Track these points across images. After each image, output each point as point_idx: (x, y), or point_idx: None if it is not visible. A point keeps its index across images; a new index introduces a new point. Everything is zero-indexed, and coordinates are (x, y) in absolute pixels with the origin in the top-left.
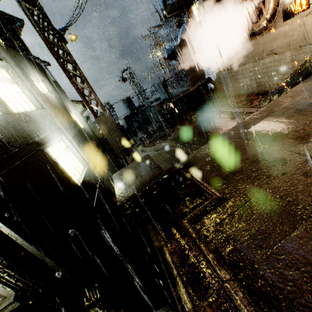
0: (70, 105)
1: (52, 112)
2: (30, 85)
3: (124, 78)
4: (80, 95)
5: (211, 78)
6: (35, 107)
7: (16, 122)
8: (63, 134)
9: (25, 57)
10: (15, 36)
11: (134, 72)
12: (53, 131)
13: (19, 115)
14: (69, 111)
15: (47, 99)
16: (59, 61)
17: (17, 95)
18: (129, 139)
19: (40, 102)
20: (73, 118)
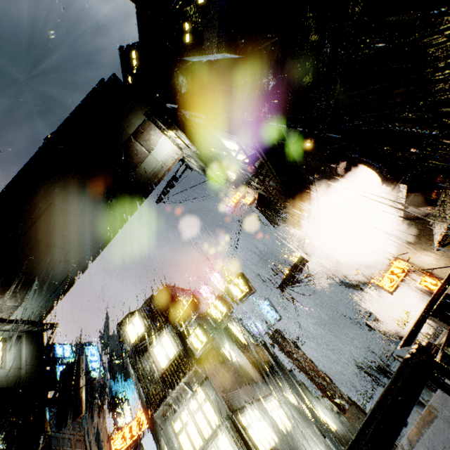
0: (317, 403)
1: (304, 423)
2: (288, 403)
3: (370, 327)
4: (322, 392)
5: None
6: (293, 421)
7: (287, 441)
8: (316, 445)
9: (280, 377)
10: (272, 356)
11: (378, 316)
12: (308, 443)
13: (287, 435)
14: (318, 413)
15: (298, 410)
16: (299, 366)
17: (284, 417)
18: (400, 437)
19: (295, 416)
20: (323, 420)
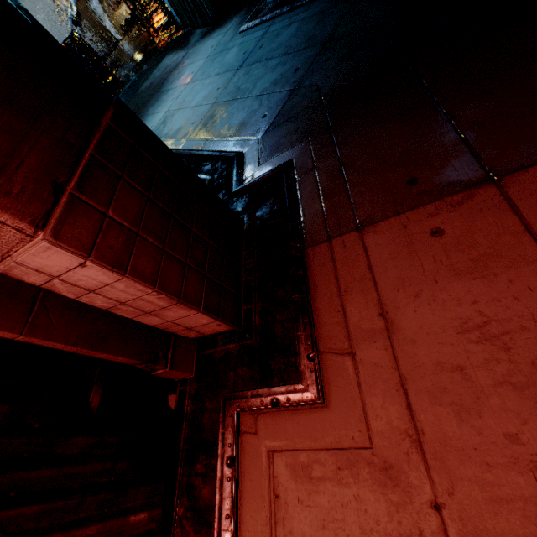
0: None
1: None
2: None
3: None
4: None
5: (119, 37)
6: None
7: None
8: None
9: None
10: None
11: None
12: None
13: None
14: None
15: None
16: None
17: None
18: None
19: None
20: None
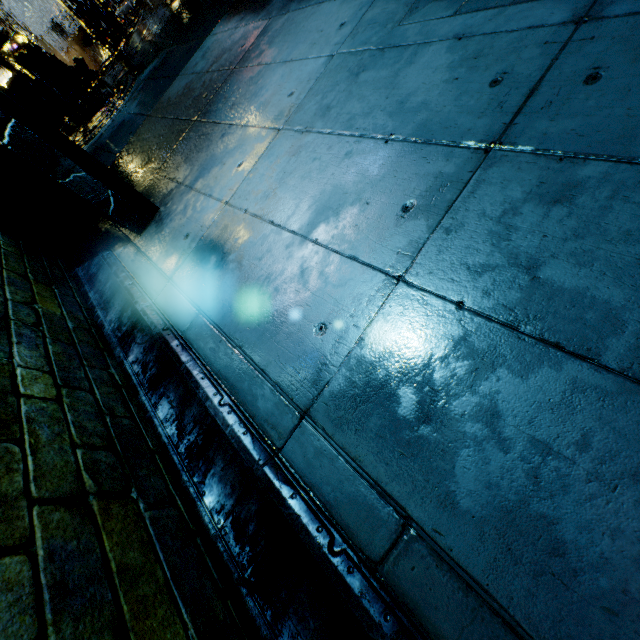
0: None
1: None
2: None
3: None
4: None
5: None
6: None
7: None
8: None
9: None
10: None
11: None
12: None
13: None
14: None
15: None
16: None
17: None
18: None
19: None
20: None
